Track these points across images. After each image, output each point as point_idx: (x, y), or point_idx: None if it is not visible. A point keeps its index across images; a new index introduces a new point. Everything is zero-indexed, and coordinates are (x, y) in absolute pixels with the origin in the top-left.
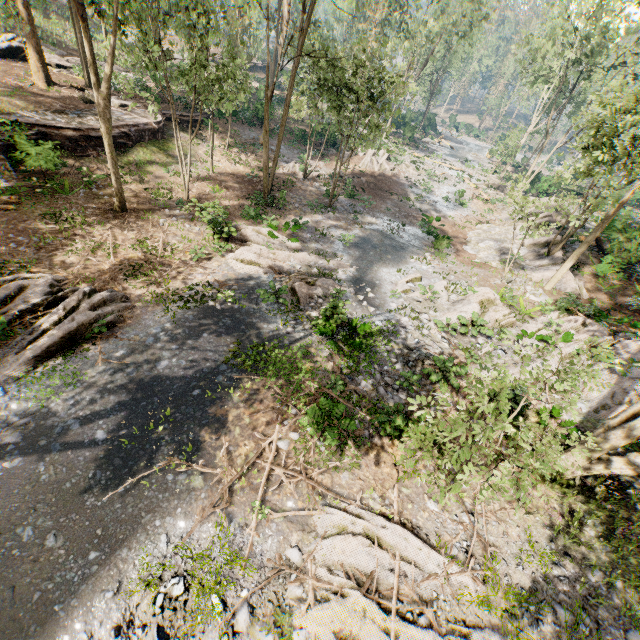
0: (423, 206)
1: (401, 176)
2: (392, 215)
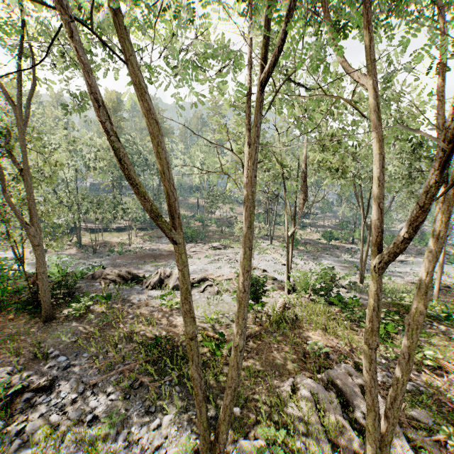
0: (150, 267)
1: (191, 255)
2: (112, 263)
